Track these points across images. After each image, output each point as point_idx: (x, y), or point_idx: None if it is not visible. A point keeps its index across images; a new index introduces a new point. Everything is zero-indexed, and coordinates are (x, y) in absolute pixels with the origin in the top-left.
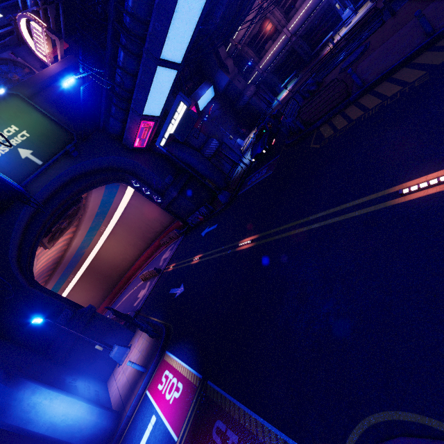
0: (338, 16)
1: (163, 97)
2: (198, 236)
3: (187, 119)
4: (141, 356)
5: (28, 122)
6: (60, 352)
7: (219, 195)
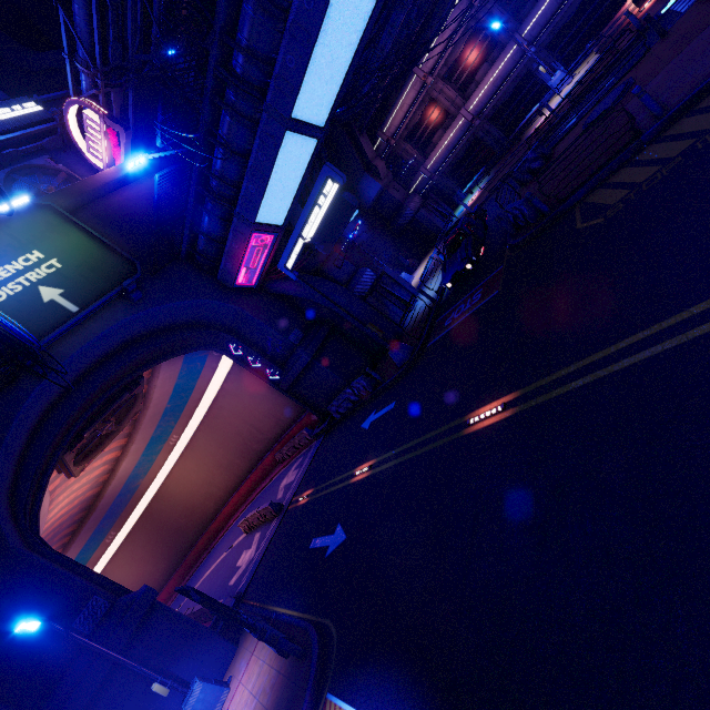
0: (542, 86)
1: (291, 190)
2: (354, 431)
3: (339, 210)
4: None
5: (61, 246)
6: (71, 707)
7: (392, 351)
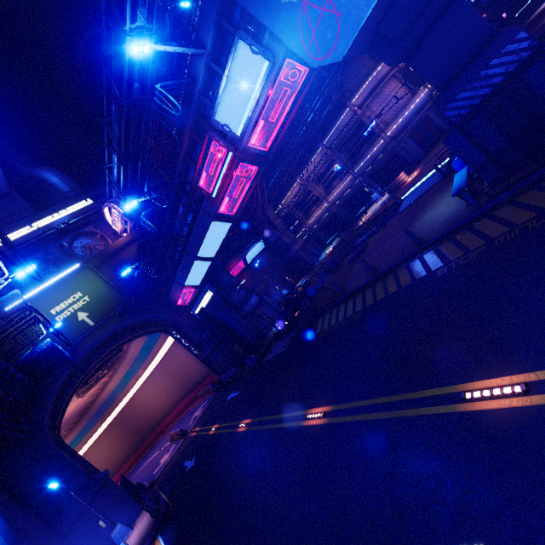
0: (370, 193)
1: (201, 275)
2: (224, 399)
3: (214, 301)
4: (138, 539)
5: (91, 288)
6: (64, 524)
7: (246, 360)
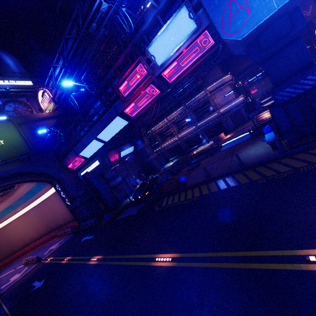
0: (201, 140)
1: (93, 151)
2: (80, 239)
3: (98, 169)
4: None
5: (8, 136)
6: None
7: (105, 215)
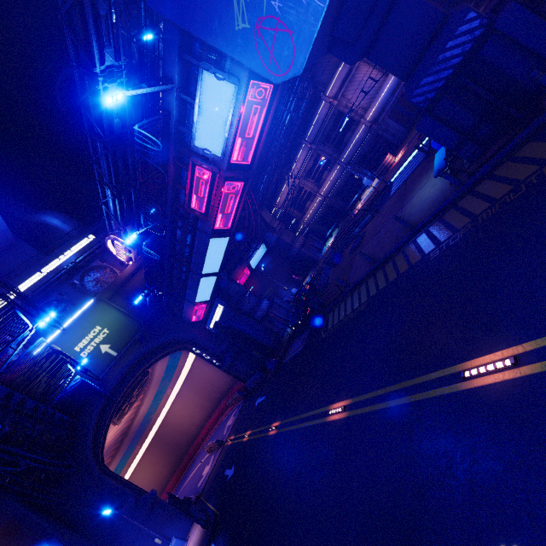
0: (361, 180)
1: (209, 290)
2: (253, 405)
3: (226, 314)
4: None
5: (108, 320)
6: None
7: (267, 364)
